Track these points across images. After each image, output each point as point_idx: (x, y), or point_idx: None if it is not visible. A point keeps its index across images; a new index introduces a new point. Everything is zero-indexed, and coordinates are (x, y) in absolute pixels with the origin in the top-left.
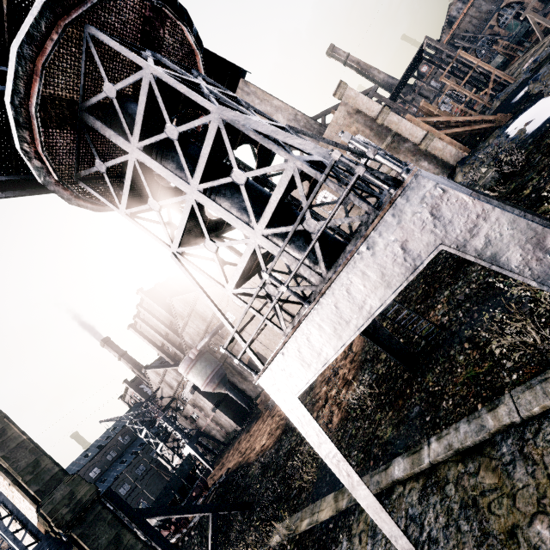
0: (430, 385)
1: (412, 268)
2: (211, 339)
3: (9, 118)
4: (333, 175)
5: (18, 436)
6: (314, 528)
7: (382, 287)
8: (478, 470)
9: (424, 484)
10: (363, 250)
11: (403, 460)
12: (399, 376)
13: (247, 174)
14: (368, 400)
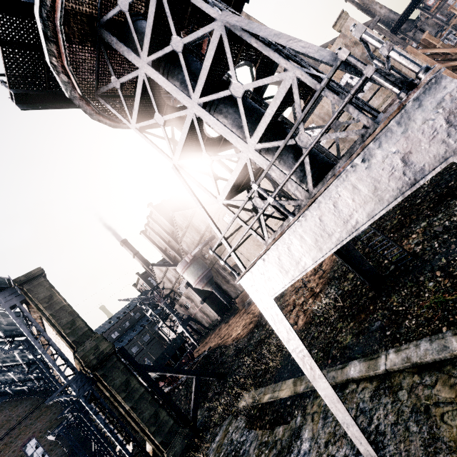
0: (395, 305)
1: (410, 183)
2: (203, 248)
3: (39, 31)
4: (332, 89)
5: (61, 301)
6: (274, 401)
7: (373, 202)
8: (434, 384)
9: (378, 386)
10: (358, 162)
11: (359, 363)
12: (364, 294)
13: (245, 87)
14: (332, 310)
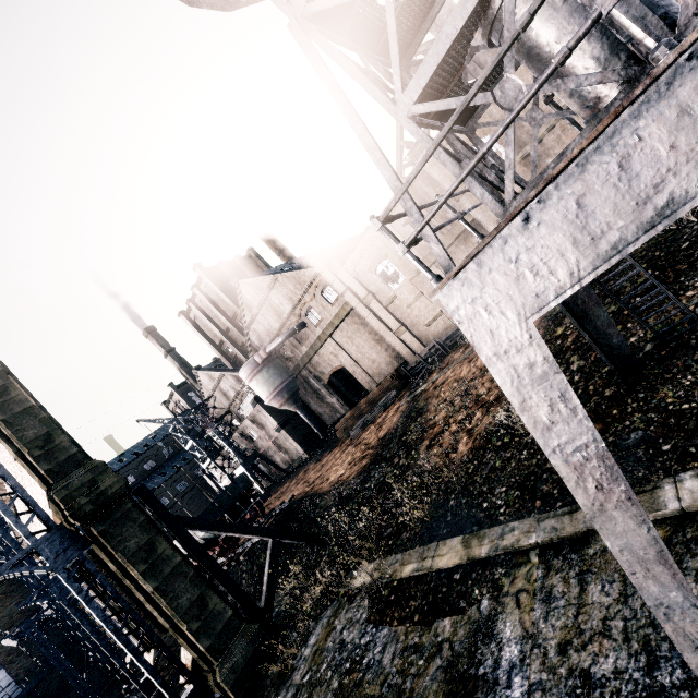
0: (670, 402)
1: None
2: (285, 343)
3: None
4: None
5: (25, 399)
6: (424, 575)
7: None
8: None
9: (667, 539)
10: None
11: None
12: (592, 393)
13: None
14: None
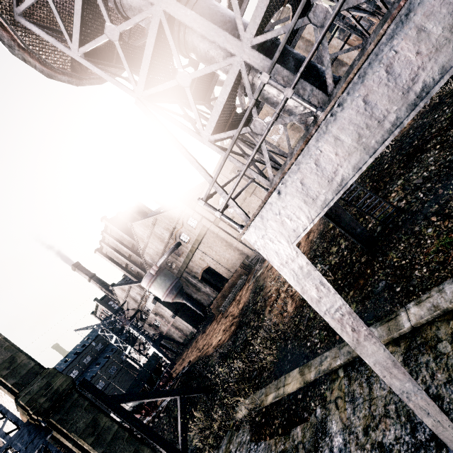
0: (395, 261)
1: None
2: (169, 258)
3: None
4: None
5: None
6: (280, 400)
7: (450, 44)
8: None
9: (408, 346)
10: None
11: (376, 329)
12: (355, 261)
13: None
14: None
